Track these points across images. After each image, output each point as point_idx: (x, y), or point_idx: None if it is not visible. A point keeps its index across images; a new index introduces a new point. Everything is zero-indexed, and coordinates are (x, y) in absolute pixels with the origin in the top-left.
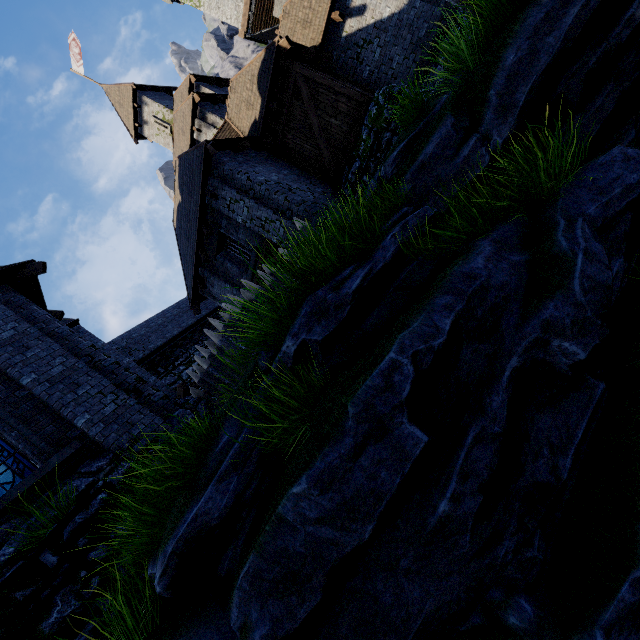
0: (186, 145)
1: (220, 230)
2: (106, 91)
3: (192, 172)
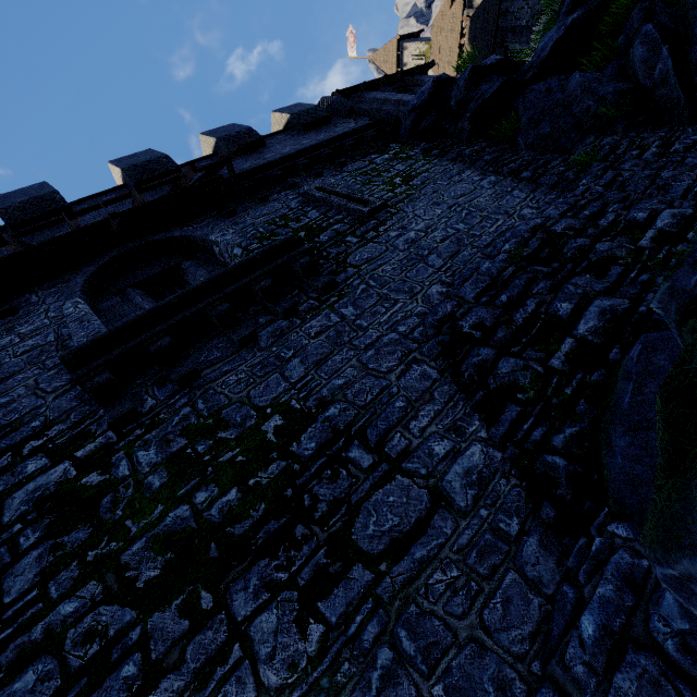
0: (455, 39)
1: (506, 45)
2: (373, 59)
3: (486, 13)
